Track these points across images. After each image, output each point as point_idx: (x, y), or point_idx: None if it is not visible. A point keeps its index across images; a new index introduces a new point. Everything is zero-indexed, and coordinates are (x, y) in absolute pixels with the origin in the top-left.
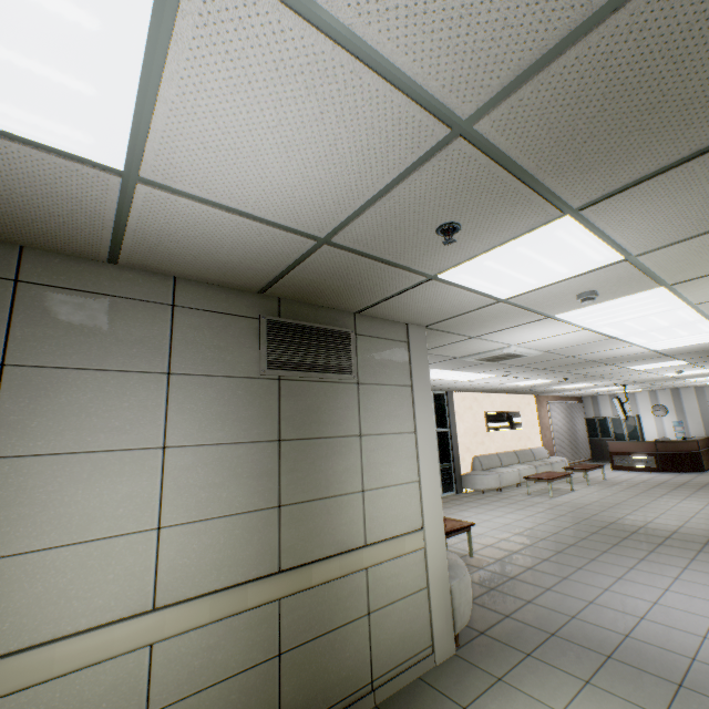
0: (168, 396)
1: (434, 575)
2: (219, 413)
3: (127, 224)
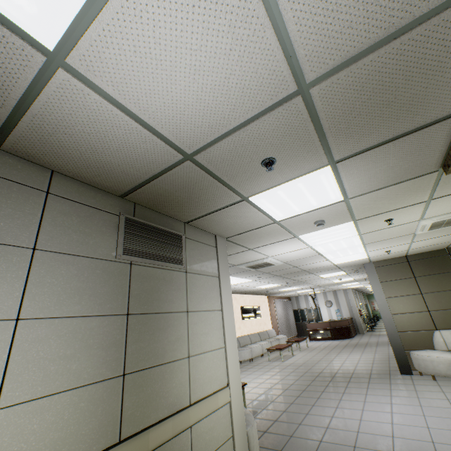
0: (30, 269)
1: (237, 424)
2: (78, 288)
3: (30, 107)
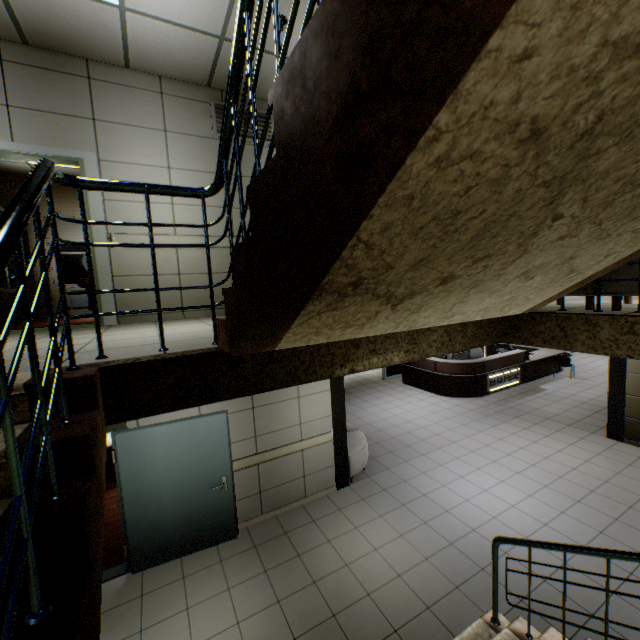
0: (167, 143)
1: None
2: (194, 156)
3: (128, 38)
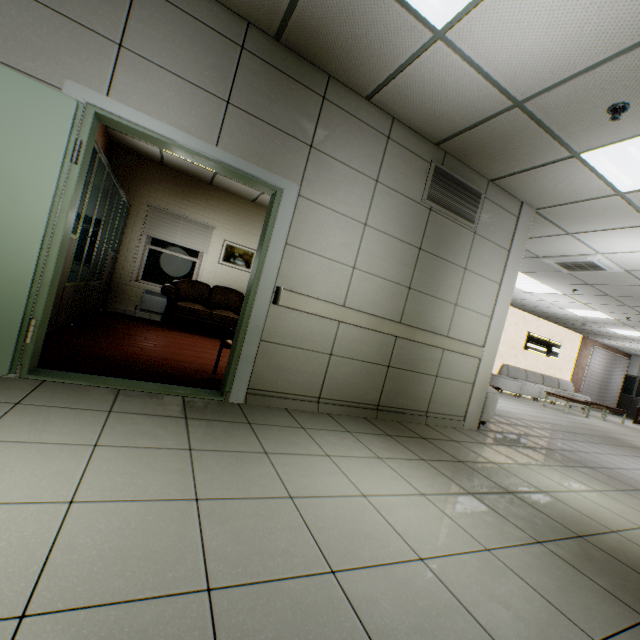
0: (373, 195)
1: (480, 379)
2: (394, 217)
3: (405, 69)
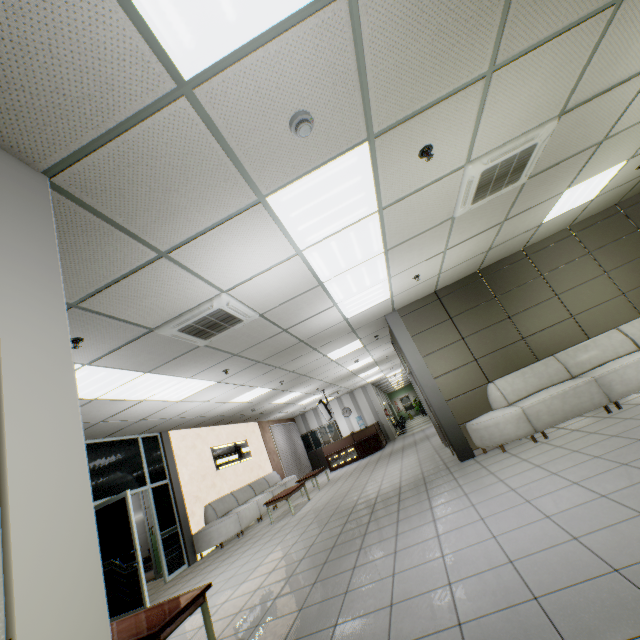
0: None
1: None
2: None
3: None
